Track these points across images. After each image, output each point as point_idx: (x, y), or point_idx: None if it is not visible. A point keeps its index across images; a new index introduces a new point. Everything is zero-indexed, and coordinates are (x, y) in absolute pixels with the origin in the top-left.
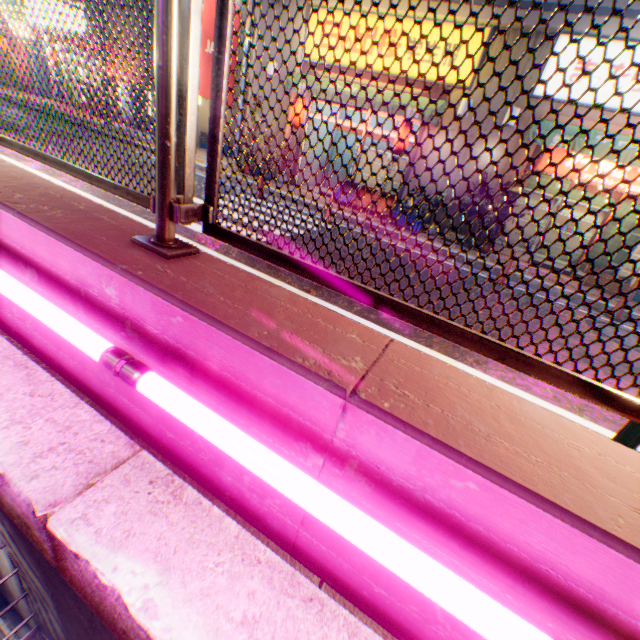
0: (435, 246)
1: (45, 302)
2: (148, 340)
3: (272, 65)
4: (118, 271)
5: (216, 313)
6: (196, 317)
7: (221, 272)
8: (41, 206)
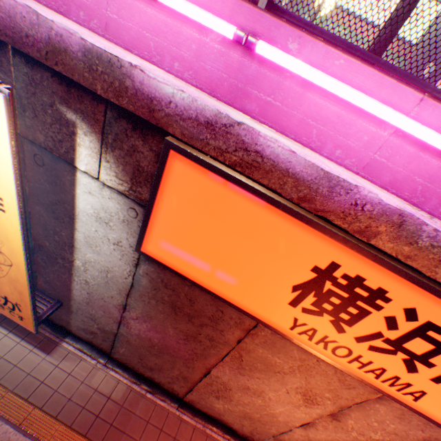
0: None
1: None
2: None
3: None
4: None
5: None
6: None
7: None
8: None
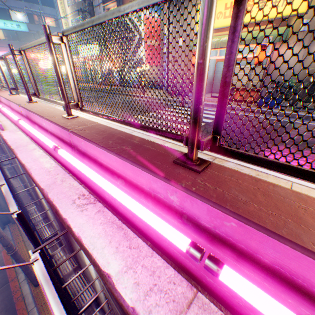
0: (294, 114)
1: (140, 206)
2: (199, 228)
3: (180, 40)
4: (180, 188)
5: (264, 223)
6: (250, 226)
7: (233, 178)
8: (121, 146)
